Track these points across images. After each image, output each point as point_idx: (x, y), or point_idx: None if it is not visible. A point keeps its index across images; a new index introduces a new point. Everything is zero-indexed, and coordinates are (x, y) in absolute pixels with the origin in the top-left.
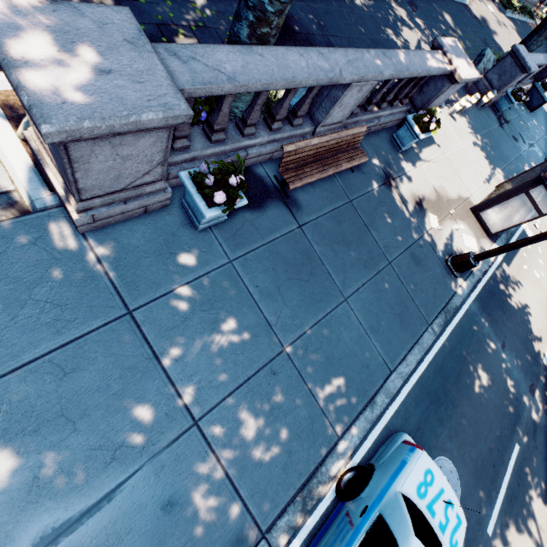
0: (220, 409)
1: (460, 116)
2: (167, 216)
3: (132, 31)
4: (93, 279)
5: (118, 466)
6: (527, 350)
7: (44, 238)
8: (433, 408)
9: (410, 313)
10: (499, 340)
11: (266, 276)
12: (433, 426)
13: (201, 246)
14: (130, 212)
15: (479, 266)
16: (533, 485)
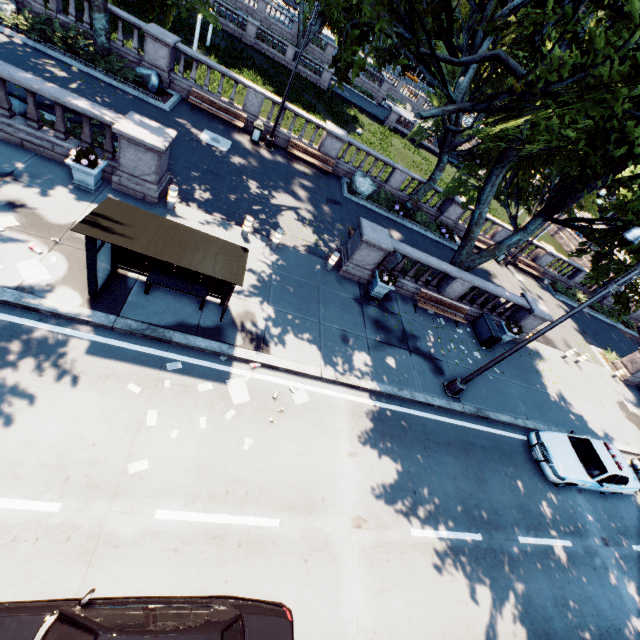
0: None
1: (266, 247)
2: None
3: None
4: None
5: None
6: None
7: None
8: None
9: None
10: None
11: None
12: None
13: None
14: None
15: None
16: None
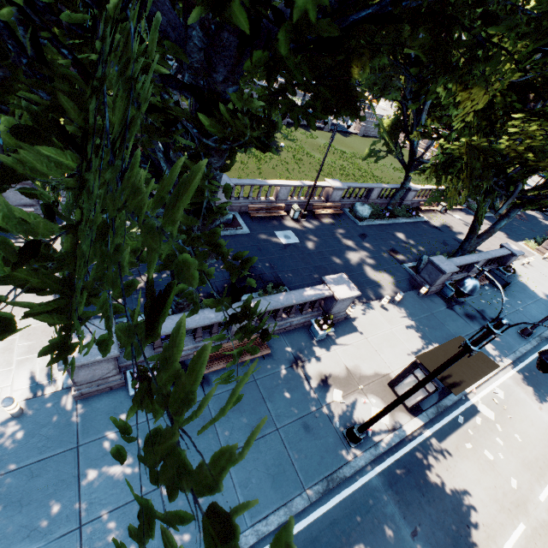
0: (99, 521)
1: (394, 306)
2: (123, 391)
3: None
4: (70, 425)
5: (28, 541)
6: (457, 547)
7: (59, 403)
8: None
9: (286, 475)
10: (409, 525)
11: None
12: None
13: None
14: (102, 390)
15: (388, 438)
16: None
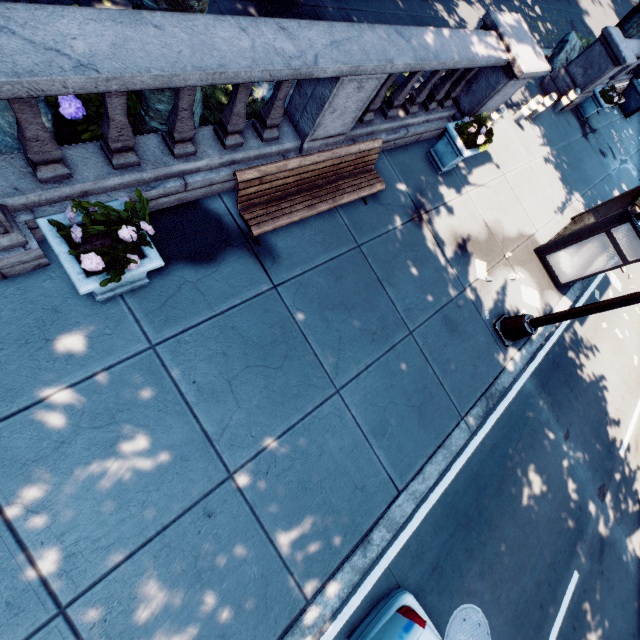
0: (109, 583)
1: (530, 124)
2: (47, 281)
3: None
4: None
5: None
6: (599, 439)
7: None
8: (460, 535)
9: (436, 403)
10: (562, 428)
11: (211, 365)
12: (458, 562)
13: (102, 326)
14: None
15: (541, 328)
16: (594, 627)
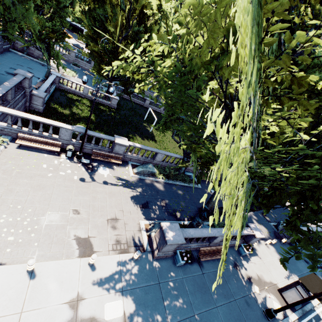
0: None
1: (271, 246)
2: (170, 259)
3: (178, 227)
4: (154, 271)
5: None
6: None
7: (147, 258)
8: None
9: None
10: None
11: (191, 286)
12: None
13: (176, 270)
14: (163, 256)
15: (283, 321)
16: None
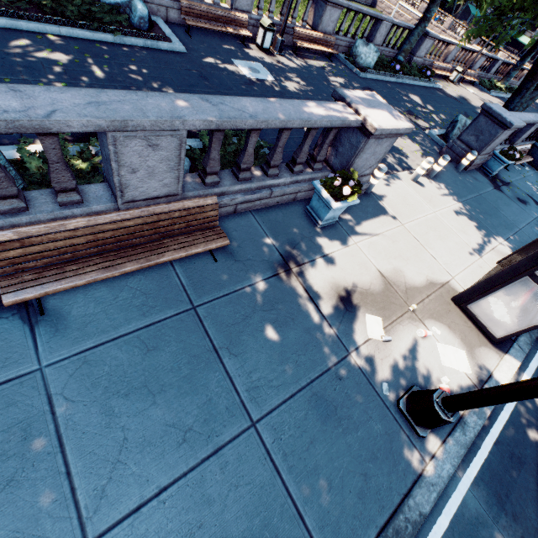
0: None
1: (430, 181)
2: None
3: None
4: None
5: None
6: None
7: None
8: None
9: None
10: None
11: None
12: None
13: None
14: None
15: None
16: None
